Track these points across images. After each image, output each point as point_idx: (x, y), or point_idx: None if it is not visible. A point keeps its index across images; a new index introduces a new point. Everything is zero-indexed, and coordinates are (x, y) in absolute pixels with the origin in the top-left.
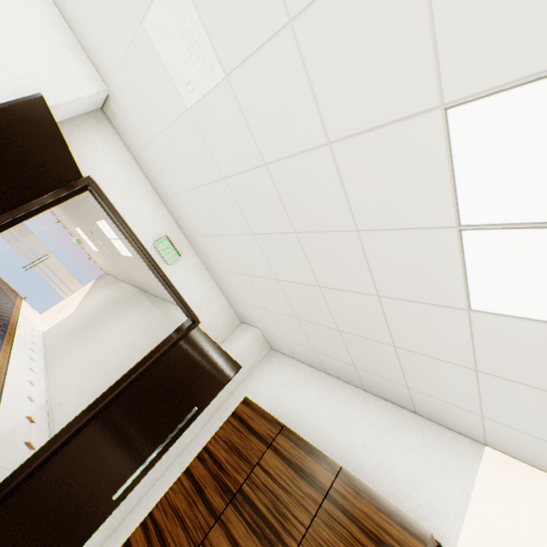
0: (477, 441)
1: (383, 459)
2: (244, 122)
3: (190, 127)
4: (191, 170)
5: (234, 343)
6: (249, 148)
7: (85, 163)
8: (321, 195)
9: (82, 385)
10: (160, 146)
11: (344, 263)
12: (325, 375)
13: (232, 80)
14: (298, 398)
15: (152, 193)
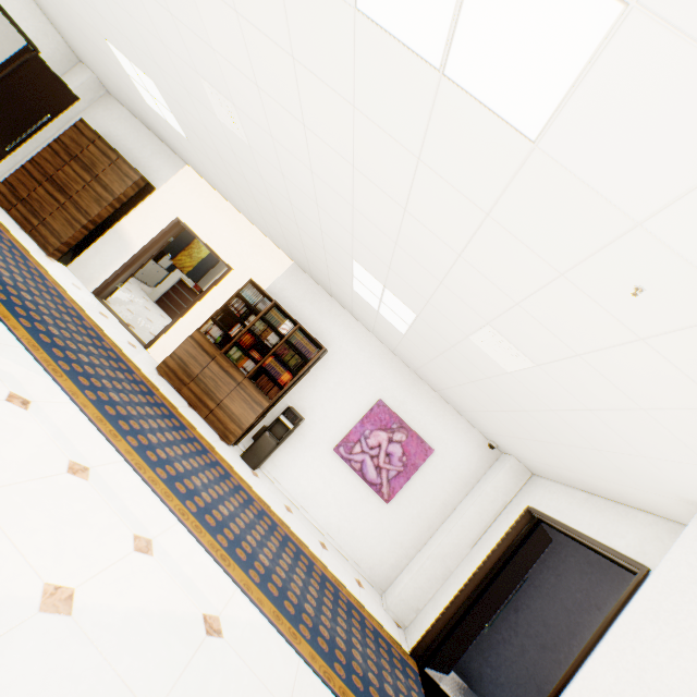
0: (186, 163)
1: (150, 163)
2: None
3: None
4: None
5: (75, 79)
6: None
7: None
8: (87, 30)
9: None
10: None
11: (110, 64)
12: (138, 121)
13: None
14: (120, 130)
15: None
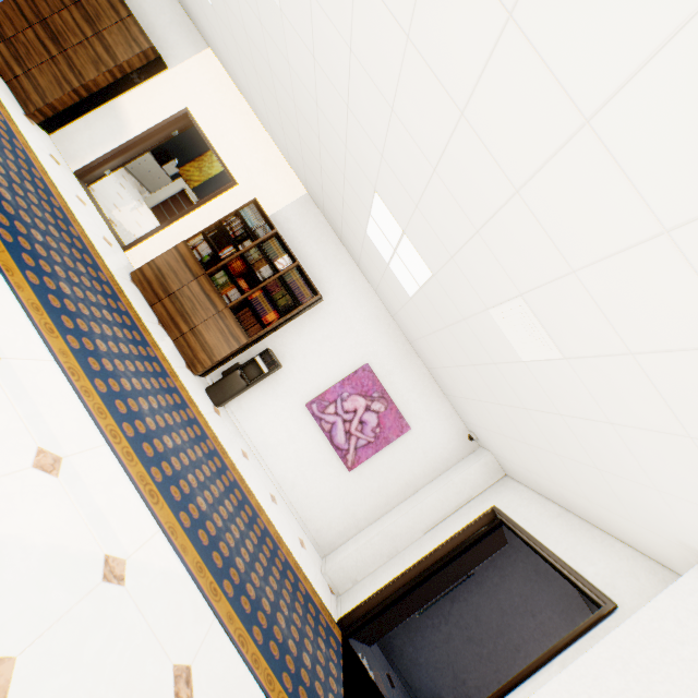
0: (208, 46)
1: (167, 35)
2: None
3: None
4: None
5: None
6: None
7: None
8: None
9: None
10: None
11: None
12: None
13: None
14: None
15: None
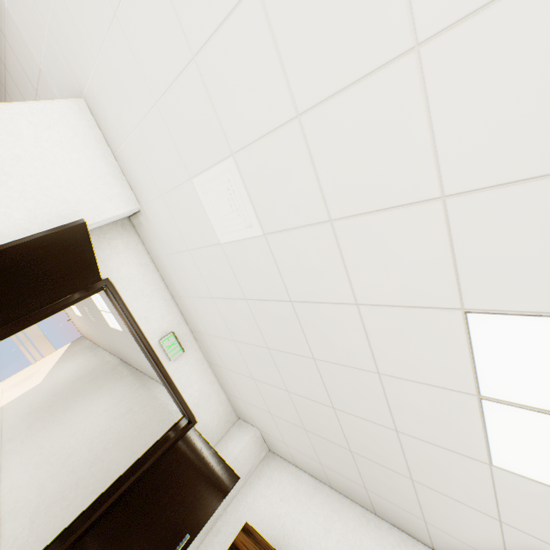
0: None
1: None
2: (275, 267)
3: (219, 255)
4: (211, 284)
5: (231, 444)
6: (277, 285)
7: (106, 266)
8: (345, 337)
9: (43, 486)
10: (183, 258)
11: (363, 395)
12: (330, 490)
13: (270, 238)
14: (302, 520)
15: (164, 290)
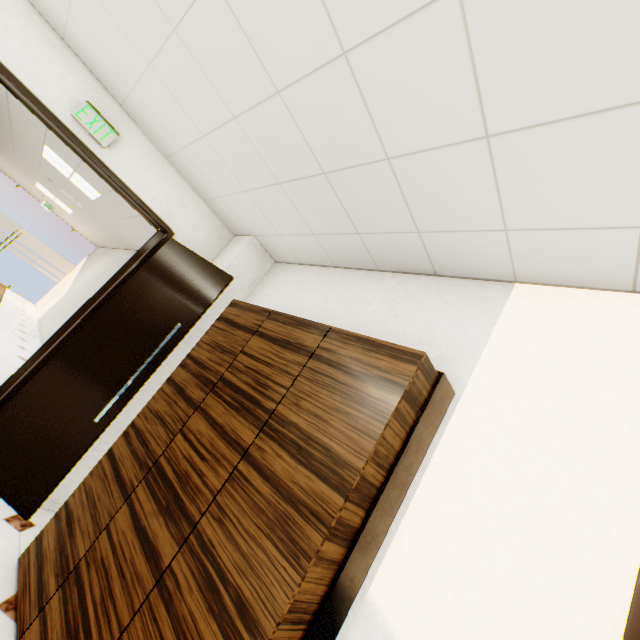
0: (506, 281)
1: (394, 328)
2: None
3: None
4: None
5: (225, 258)
6: None
7: None
8: None
9: None
10: None
11: (287, 5)
12: (334, 270)
13: None
14: (303, 300)
15: (44, 29)
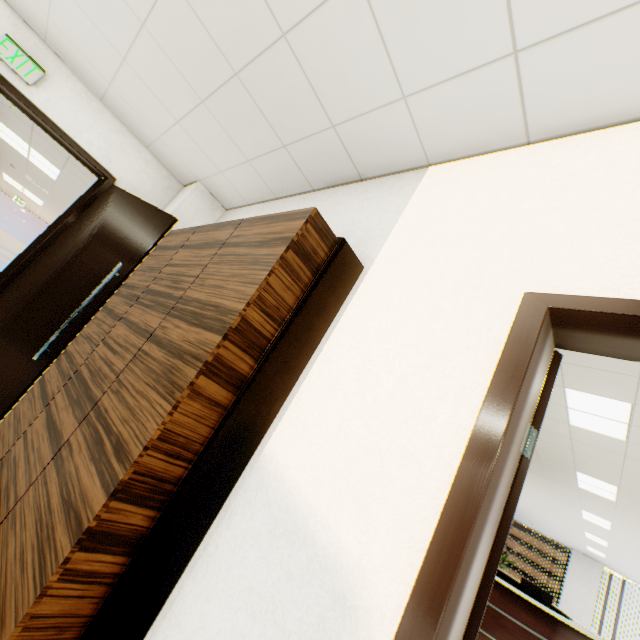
0: (421, 168)
1: None
2: None
3: None
4: None
5: (173, 205)
6: None
7: None
8: None
9: None
10: None
11: None
12: (276, 202)
13: None
14: None
15: None
